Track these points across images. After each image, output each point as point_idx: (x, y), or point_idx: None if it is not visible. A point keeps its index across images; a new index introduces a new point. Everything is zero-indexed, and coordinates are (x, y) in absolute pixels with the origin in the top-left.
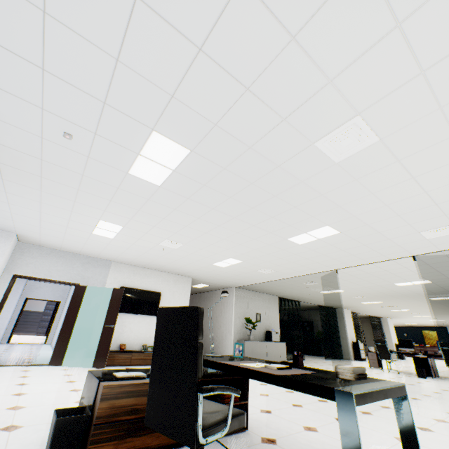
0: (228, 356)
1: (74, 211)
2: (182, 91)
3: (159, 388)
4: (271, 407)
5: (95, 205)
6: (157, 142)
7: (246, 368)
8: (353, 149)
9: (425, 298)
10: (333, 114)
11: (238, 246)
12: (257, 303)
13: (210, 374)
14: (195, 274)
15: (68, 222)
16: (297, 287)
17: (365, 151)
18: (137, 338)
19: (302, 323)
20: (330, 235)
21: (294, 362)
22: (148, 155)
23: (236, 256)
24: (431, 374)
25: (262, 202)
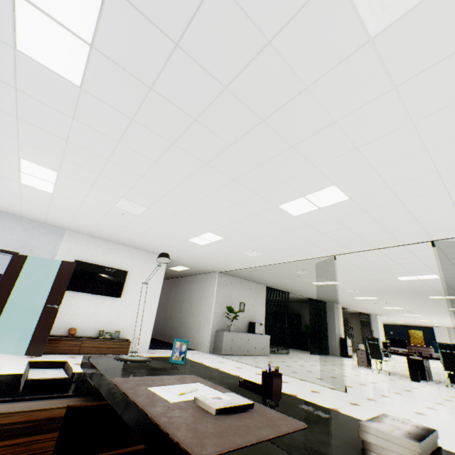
0: (163, 359)
1: None
2: None
3: None
4: None
5: (0, 128)
6: None
7: (140, 410)
8: None
9: (424, 296)
10: None
11: (217, 215)
12: (242, 291)
13: None
14: (170, 253)
15: None
16: (287, 276)
17: (430, 4)
18: (92, 322)
19: (290, 315)
20: (335, 202)
21: (263, 386)
22: None
23: (215, 230)
24: (425, 378)
25: (243, 133)
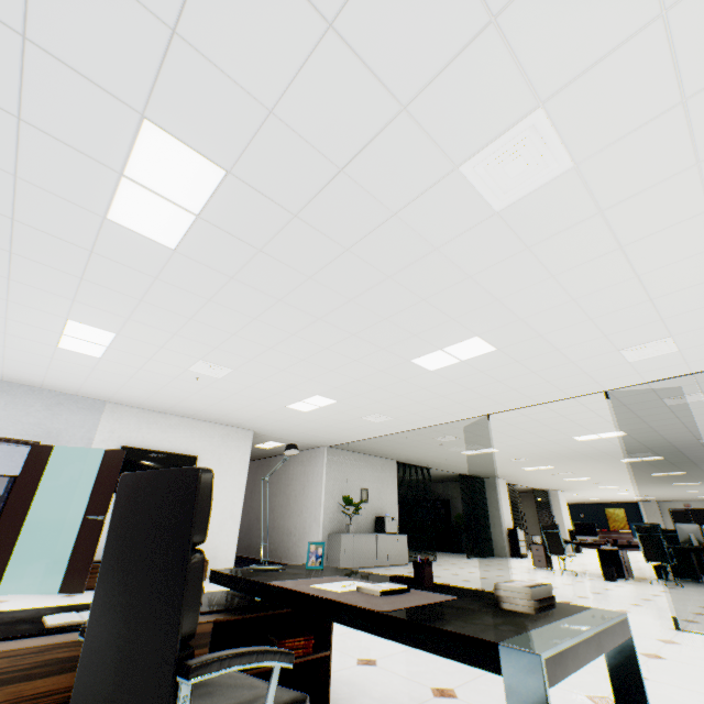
0: (296, 566)
1: (13, 300)
2: (192, 19)
3: (100, 662)
4: (376, 653)
5: (53, 289)
6: (156, 146)
7: (318, 597)
8: (527, 184)
9: (614, 460)
10: (496, 101)
11: (329, 374)
12: (363, 472)
13: (257, 604)
14: (258, 425)
15: (5, 322)
16: (427, 446)
17: (547, 190)
18: None
19: (434, 502)
20: (480, 354)
21: (416, 576)
22: (141, 178)
23: (325, 392)
24: (623, 575)
25: (366, 289)
